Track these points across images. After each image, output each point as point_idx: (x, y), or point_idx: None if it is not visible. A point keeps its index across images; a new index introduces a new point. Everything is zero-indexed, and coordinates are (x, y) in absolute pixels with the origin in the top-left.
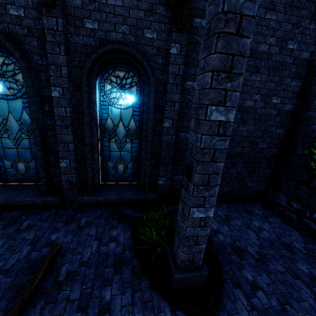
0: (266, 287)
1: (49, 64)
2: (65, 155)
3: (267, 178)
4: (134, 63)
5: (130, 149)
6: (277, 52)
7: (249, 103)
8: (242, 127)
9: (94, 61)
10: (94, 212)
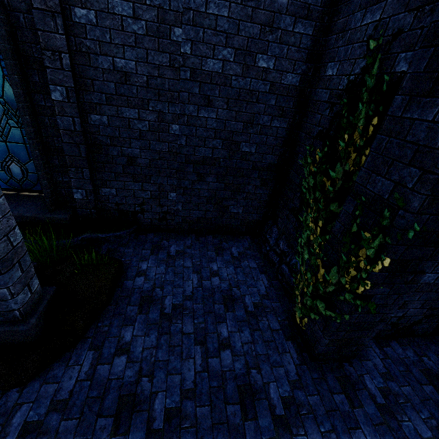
0: (140, 351)
1: None
2: None
3: (263, 203)
4: None
5: (21, 139)
6: None
7: (213, 66)
8: (206, 112)
9: None
10: None
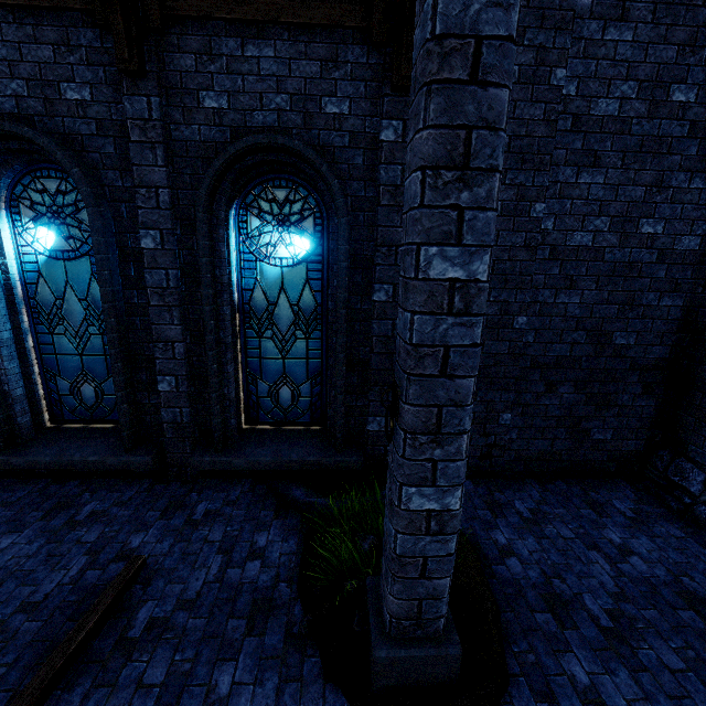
0: None
1: (135, 187)
2: (167, 368)
3: (645, 422)
4: (303, 169)
5: (304, 353)
6: (644, 114)
7: (580, 239)
8: (567, 296)
9: (219, 172)
10: (226, 490)
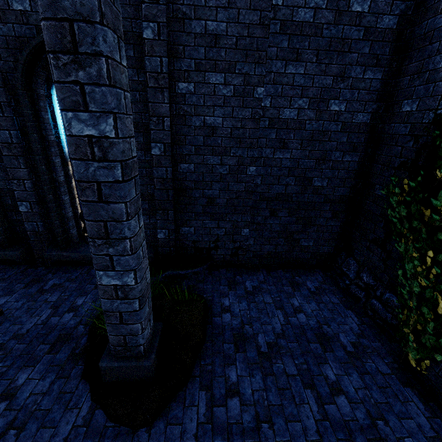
0: (250, 393)
1: None
2: (23, 196)
3: (334, 235)
4: None
5: None
6: (332, 21)
7: (289, 114)
8: (281, 153)
9: (28, 60)
10: (71, 272)
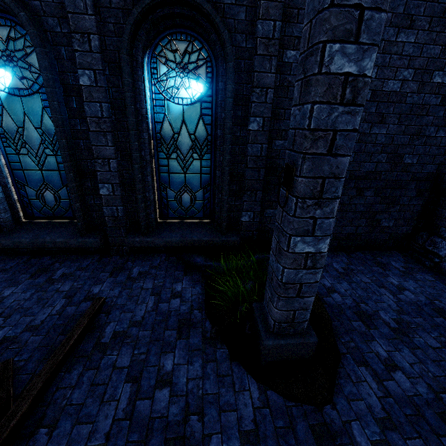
0: (409, 367)
1: (71, 32)
2: (105, 178)
3: (414, 215)
4: (201, 22)
5: (198, 169)
6: None
7: (392, 86)
8: (378, 129)
9: (137, 20)
10: (150, 260)
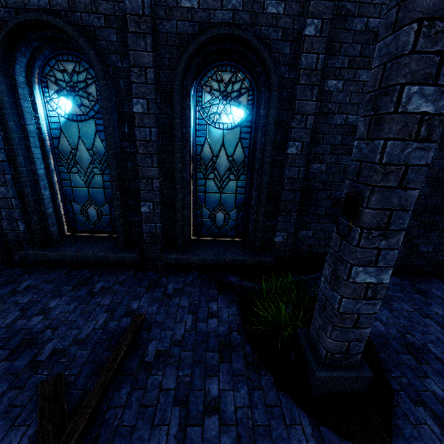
0: None
1: (130, 67)
2: (148, 196)
3: None
4: (248, 56)
5: (234, 189)
6: None
7: None
8: None
9: (191, 56)
10: (183, 277)
